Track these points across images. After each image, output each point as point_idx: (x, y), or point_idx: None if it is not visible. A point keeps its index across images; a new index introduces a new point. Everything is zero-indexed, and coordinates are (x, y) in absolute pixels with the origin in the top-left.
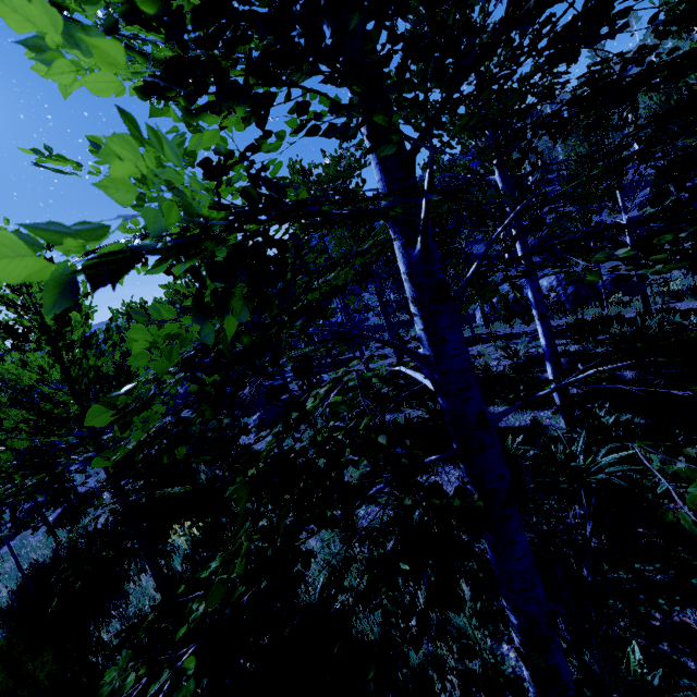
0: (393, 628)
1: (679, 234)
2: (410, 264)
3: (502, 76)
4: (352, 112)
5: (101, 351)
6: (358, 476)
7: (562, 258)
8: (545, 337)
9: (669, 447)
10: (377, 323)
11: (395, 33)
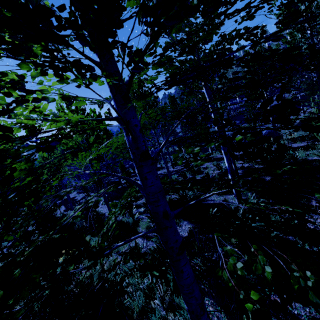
0: (148, 304)
1: (216, 143)
2: (129, 143)
3: (159, 61)
4: (44, 92)
5: (33, 166)
6: (146, 227)
7: (238, 125)
8: (227, 162)
9: (225, 237)
10: (165, 151)
11: (38, 63)
